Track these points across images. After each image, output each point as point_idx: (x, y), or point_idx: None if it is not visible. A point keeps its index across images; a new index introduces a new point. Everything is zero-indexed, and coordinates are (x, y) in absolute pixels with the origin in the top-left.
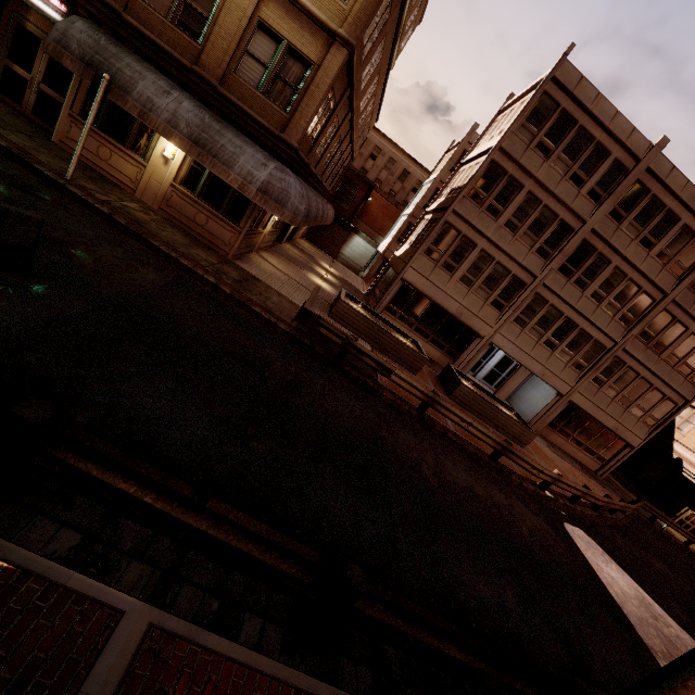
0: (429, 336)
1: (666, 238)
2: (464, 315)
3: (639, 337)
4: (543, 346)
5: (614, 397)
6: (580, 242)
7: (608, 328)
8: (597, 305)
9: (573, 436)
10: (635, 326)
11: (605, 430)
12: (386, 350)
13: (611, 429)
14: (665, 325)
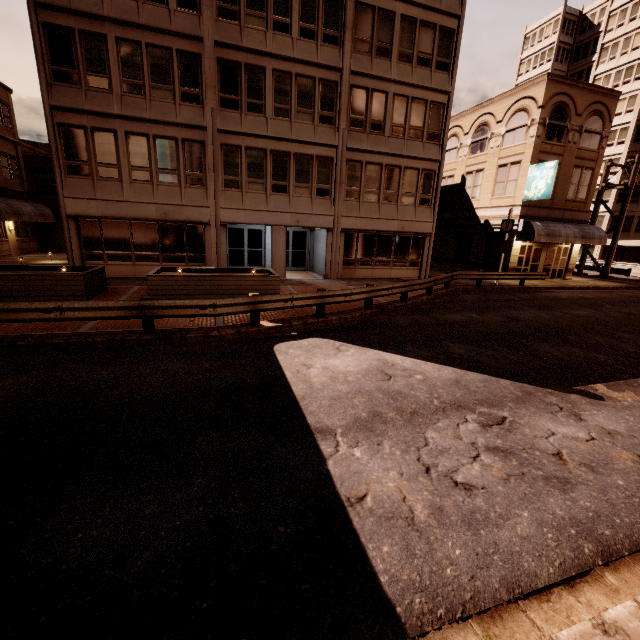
0: (158, 257)
1: (295, 11)
2: (169, 213)
3: (352, 128)
4: (275, 194)
5: (378, 201)
6: (218, 65)
7: (317, 137)
8: (290, 121)
9: (375, 259)
10: (339, 119)
11: (396, 236)
12: (18, 297)
13: (399, 231)
14: (365, 102)
